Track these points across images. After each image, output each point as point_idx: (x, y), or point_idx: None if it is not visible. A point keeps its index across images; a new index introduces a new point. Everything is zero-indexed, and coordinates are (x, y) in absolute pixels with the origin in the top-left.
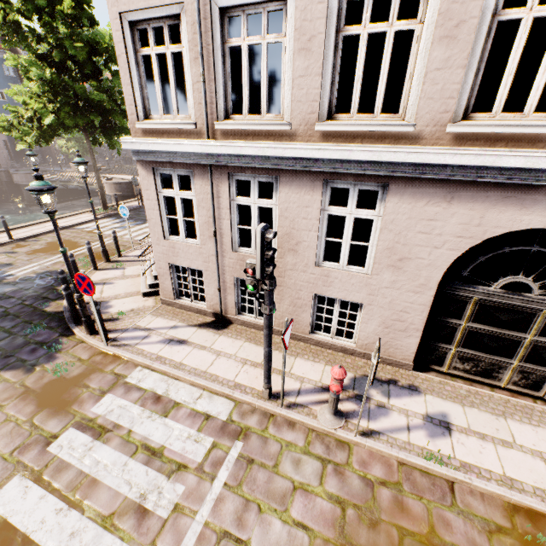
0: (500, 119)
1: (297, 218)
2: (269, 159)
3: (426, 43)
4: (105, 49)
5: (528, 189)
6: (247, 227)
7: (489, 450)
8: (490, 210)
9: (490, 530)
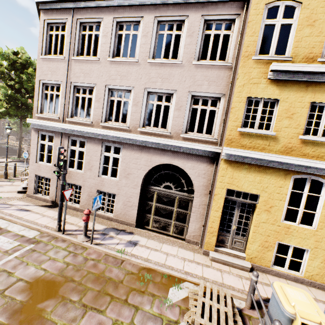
0: (153, 128)
1: (92, 156)
2: (83, 133)
3: (131, 105)
4: None
5: (161, 150)
6: (74, 159)
7: (147, 251)
8: (153, 156)
9: (128, 273)
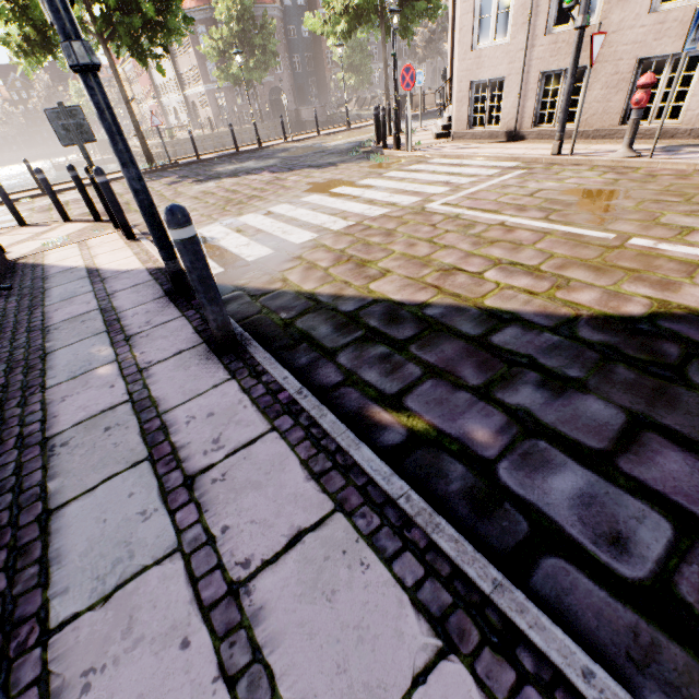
0: None
1: None
2: None
3: None
4: None
5: None
6: None
7: None
8: None
9: None
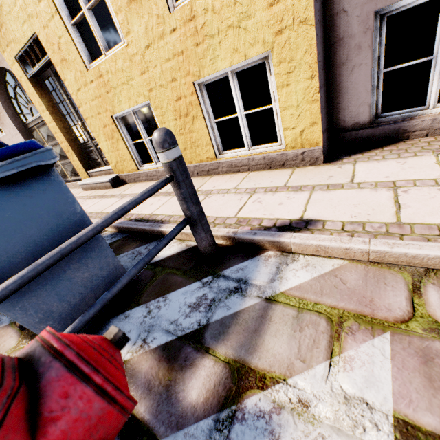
0: None
1: None
2: None
3: None
4: None
5: None
6: None
7: None
8: None
9: None
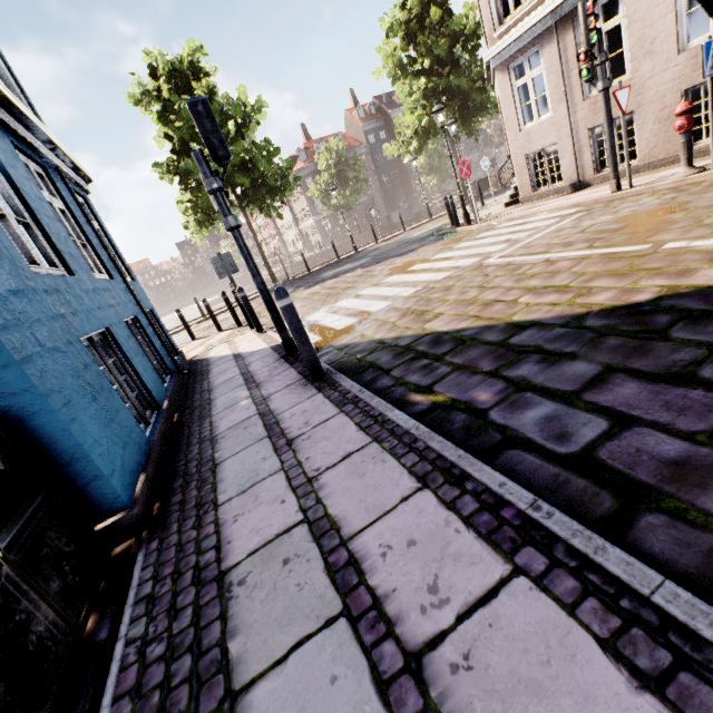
0: None
1: (647, 14)
2: None
3: None
4: (461, 33)
5: None
6: None
7: None
8: None
9: None
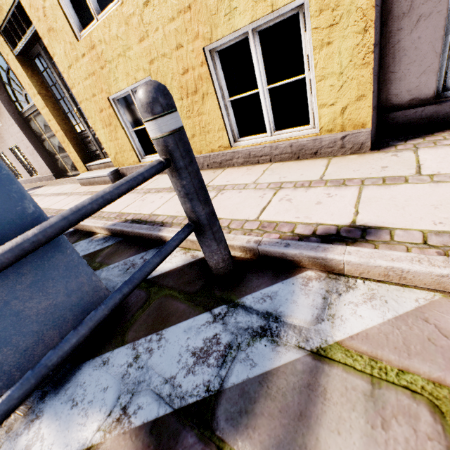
0: None
1: None
2: None
3: None
4: None
5: None
6: None
7: None
8: None
9: None
